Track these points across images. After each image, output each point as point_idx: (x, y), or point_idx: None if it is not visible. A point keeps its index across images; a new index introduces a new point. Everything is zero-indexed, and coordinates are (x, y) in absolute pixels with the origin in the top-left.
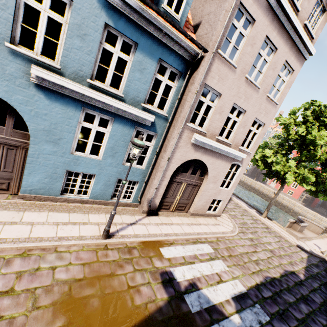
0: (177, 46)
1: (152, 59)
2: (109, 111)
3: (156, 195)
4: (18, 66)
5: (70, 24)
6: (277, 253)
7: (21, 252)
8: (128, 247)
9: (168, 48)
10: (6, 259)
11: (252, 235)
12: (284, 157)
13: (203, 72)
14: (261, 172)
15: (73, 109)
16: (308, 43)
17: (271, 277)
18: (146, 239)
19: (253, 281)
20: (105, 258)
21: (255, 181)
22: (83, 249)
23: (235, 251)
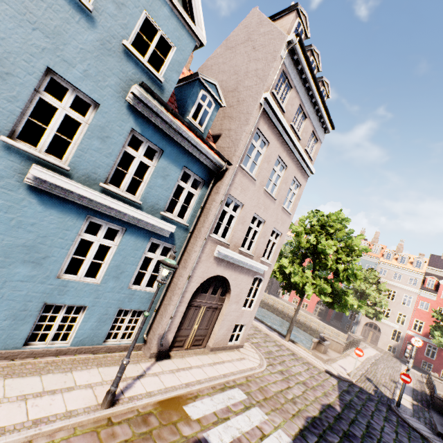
0: (202, 157)
1: (177, 166)
2: (121, 220)
3: (170, 327)
4: (10, 163)
5: (92, 125)
6: (310, 385)
7: None
8: (141, 414)
9: (193, 157)
10: None
11: (281, 367)
12: (300, 266)
13: (227, 183)
14: (273, 283)
15: (74, 217)
16: (309, 164)
17: (311, 416)
18: (164, 397)
19: (295, 426)
20: (113, 439)
21: (268, 294)
22: (75, 432)
23: (269, 391)
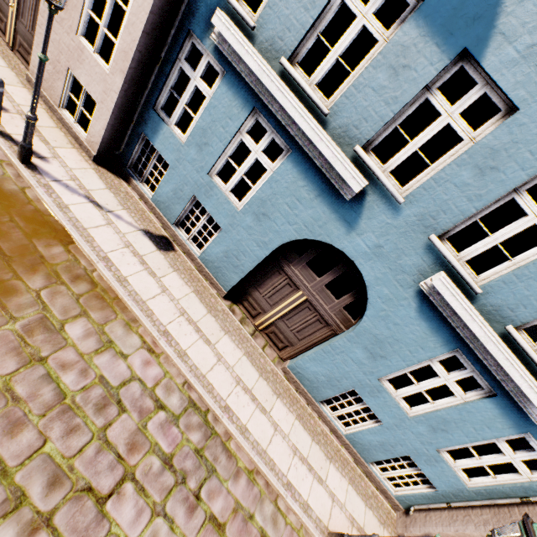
0: None
1: None
2: (499, 381)
3: None
4: (420, 261)
5: None
6: None
7: (251, 468)
8: None
9: None
10: (237, 466)
11: None
12: None
13: None
14: None
15: (440, 341)
16: None
17: None
18: None
19: None
20: None
21: None
22: (299, 530)
23: None
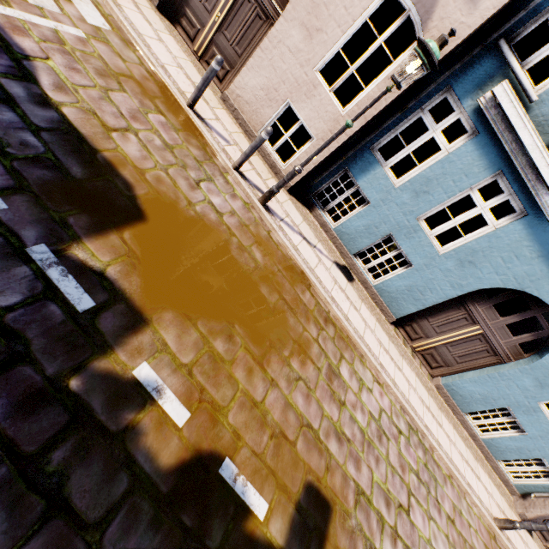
0: None
1: None
2: None
3: None
4: None
5: None
6: None
7: (448, 473)
8: None
9: None
10: (443, 474)
11: None
12: None
13: None
14: None
15: None
16: None
17: None
18: None
19: None
20: None
21: None
22: (480, 518)
23: None
